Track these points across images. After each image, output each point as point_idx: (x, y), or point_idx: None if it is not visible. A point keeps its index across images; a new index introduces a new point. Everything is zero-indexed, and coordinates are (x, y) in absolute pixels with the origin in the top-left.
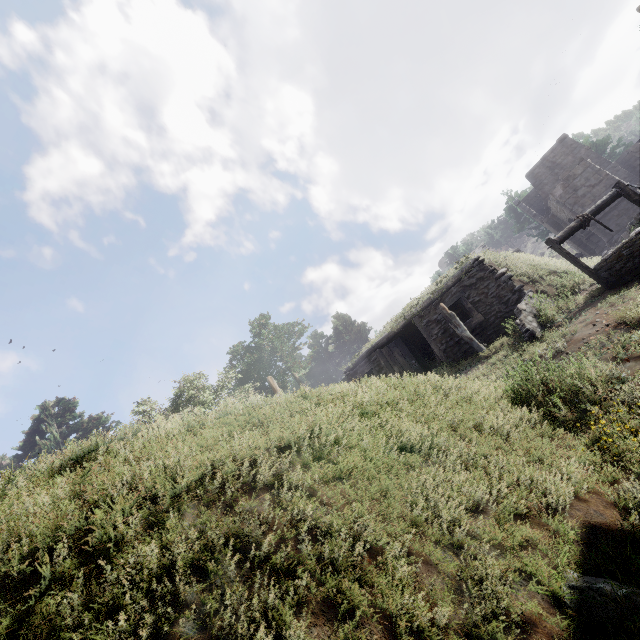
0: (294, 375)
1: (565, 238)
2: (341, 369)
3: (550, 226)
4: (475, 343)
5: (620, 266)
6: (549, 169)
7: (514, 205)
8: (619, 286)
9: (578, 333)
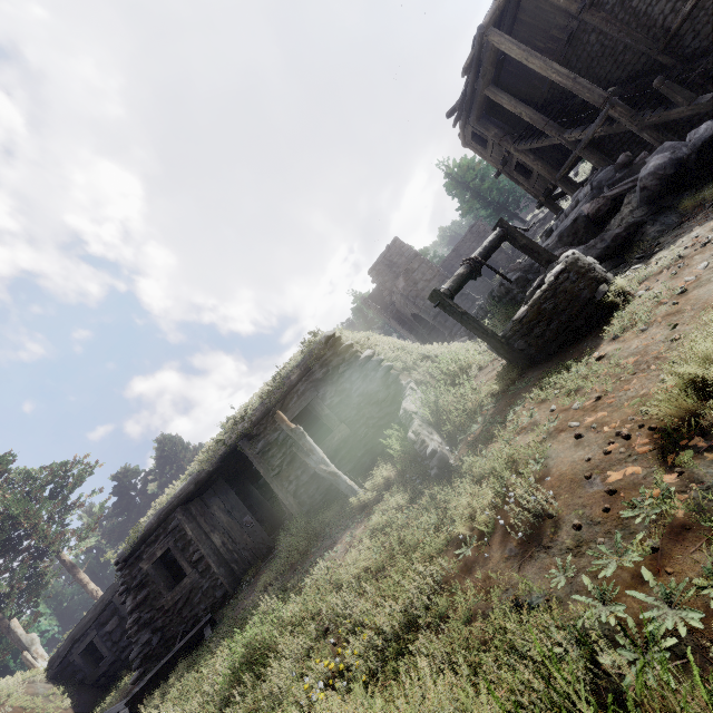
0: (61, 557)
1: (456, 290)
2: (107, 558)
3: (396, 322)
4: (342, 481)
5: (542, 328)
6: (388, 267)
7: (360, 305)
8: (543, 361)
9: (549, 457)
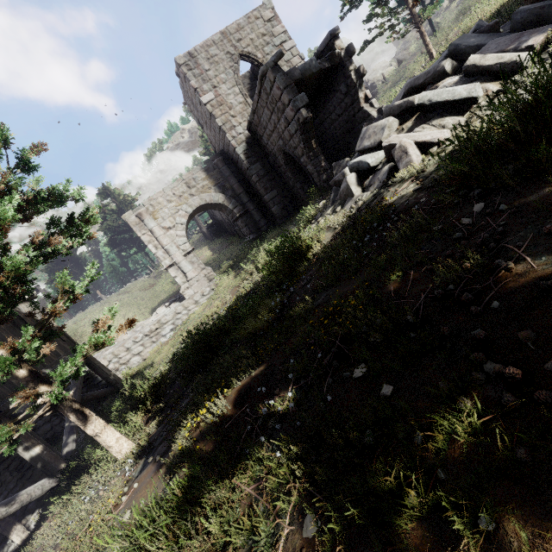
0: None
1: None
2: None
3: None
4: None
5: None
6: (194, 107)
7: None
8: None
9: None
